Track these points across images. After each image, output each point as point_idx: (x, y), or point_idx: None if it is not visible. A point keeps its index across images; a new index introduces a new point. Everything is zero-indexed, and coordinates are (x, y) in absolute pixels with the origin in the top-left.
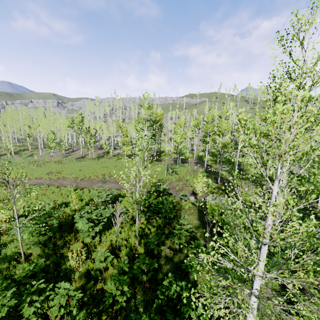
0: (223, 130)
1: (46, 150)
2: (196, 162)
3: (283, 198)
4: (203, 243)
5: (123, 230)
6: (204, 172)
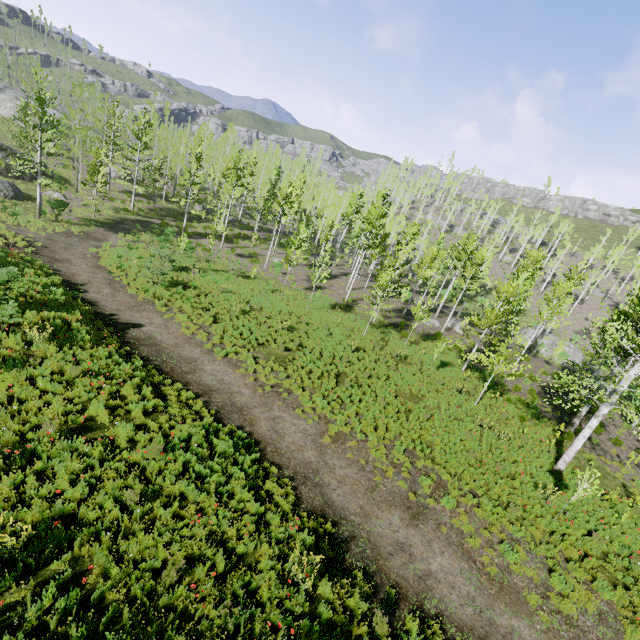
0: None
1: (280, 253)
2: None
3: None
4: None
5: None
6: None
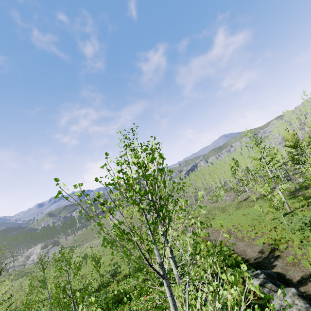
0: None
1: (226, 194)
2: None
3: None
4: None
5: None
6: None
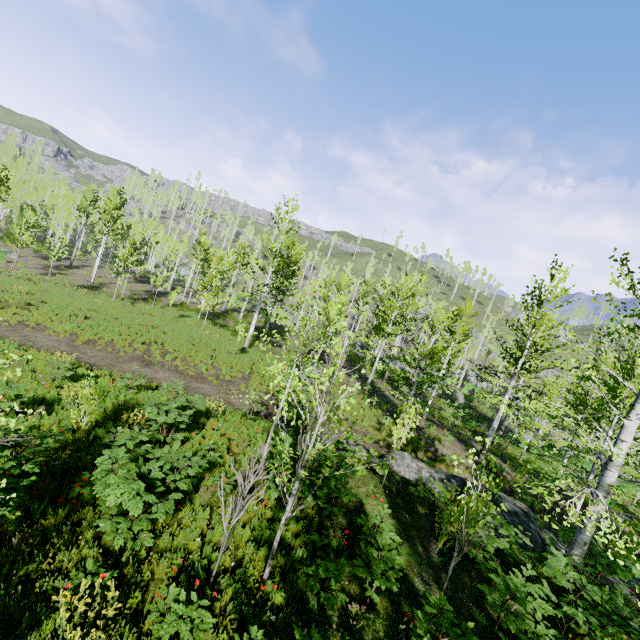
0: (437, 323)
1: None
2: (345, 366)
3: (605, 509)
4: (421, 588)
5: (218, 519)
6: (365, 393)
